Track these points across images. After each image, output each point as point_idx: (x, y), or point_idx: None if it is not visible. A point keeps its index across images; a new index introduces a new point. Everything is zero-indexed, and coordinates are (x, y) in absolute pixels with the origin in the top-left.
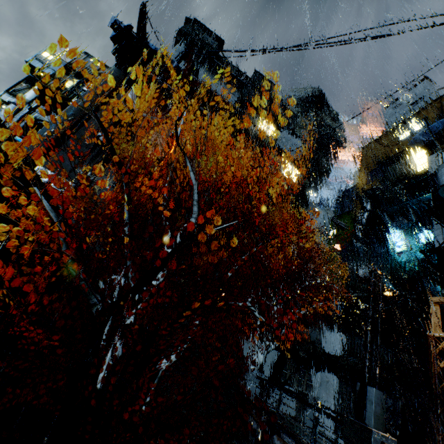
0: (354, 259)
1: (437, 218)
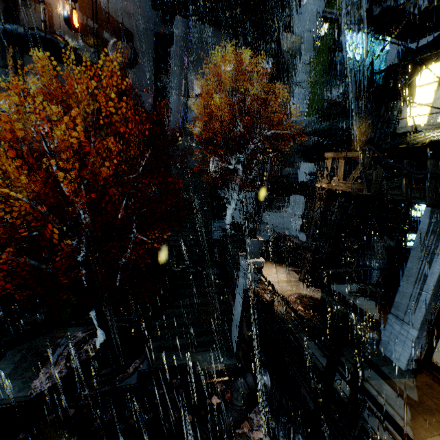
0: (332, 76)
1: (378, 32)
